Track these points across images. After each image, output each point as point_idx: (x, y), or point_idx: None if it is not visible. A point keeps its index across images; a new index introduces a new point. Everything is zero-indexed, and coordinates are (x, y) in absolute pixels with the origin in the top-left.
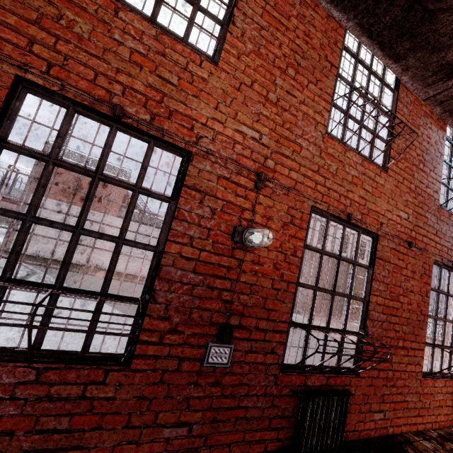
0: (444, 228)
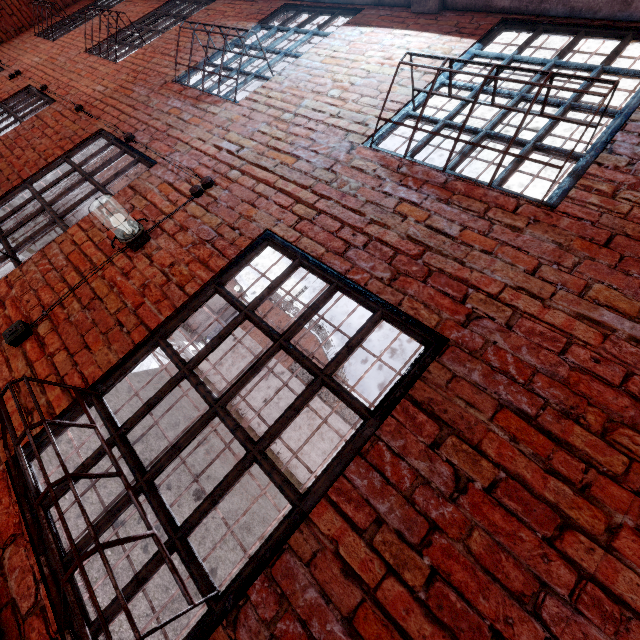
0: (157, 102)
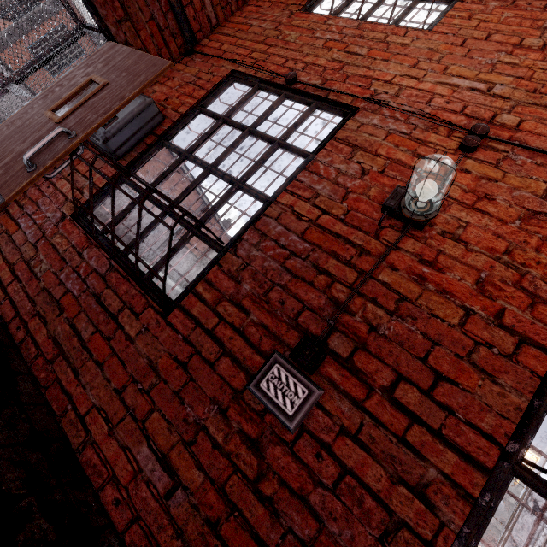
0: None
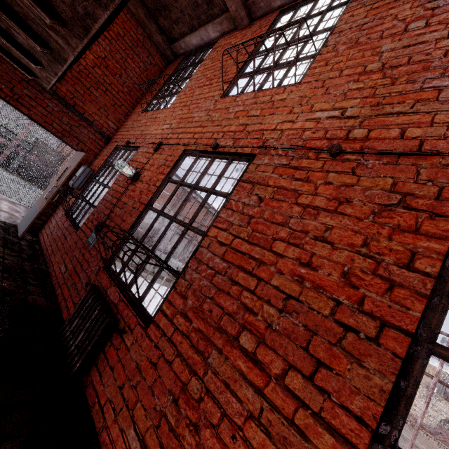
0: None
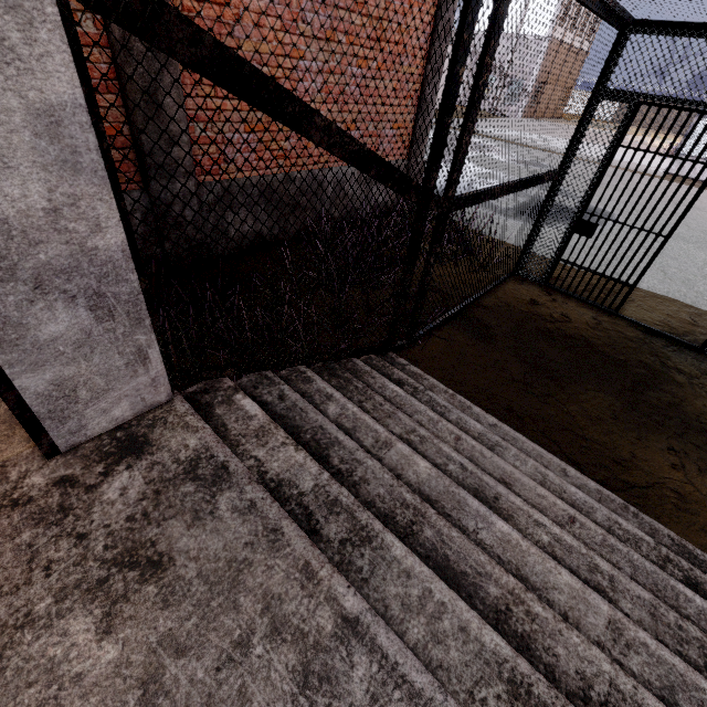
0: None
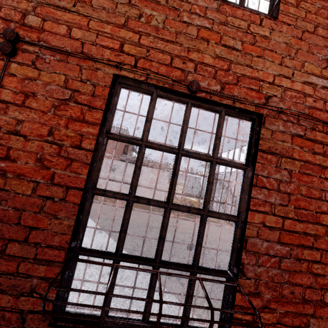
0: None
